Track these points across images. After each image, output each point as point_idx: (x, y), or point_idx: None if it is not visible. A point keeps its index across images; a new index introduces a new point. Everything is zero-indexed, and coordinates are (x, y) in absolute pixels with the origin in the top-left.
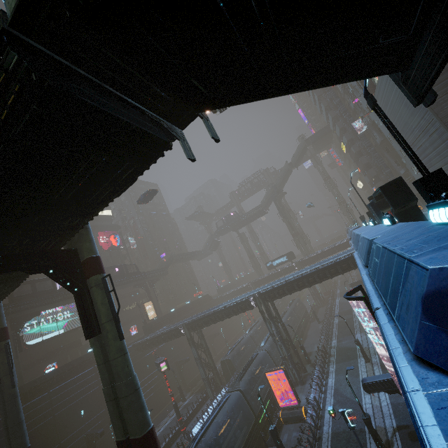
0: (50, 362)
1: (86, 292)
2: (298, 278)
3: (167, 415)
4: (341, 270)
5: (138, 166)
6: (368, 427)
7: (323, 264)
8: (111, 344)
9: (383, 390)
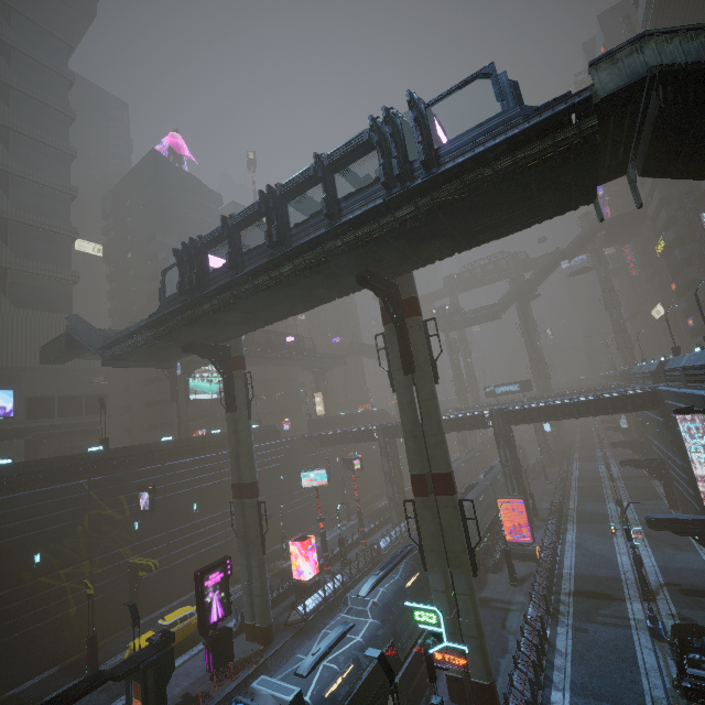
0: (199, 427)
1: (405, 331)
2: (565, 404)
3: (329, 529)
4: (631, 406)
5: (550, 214)
6: (637, 566)
7: (609, 392)
8: (426, 385)
9: (673, 529)
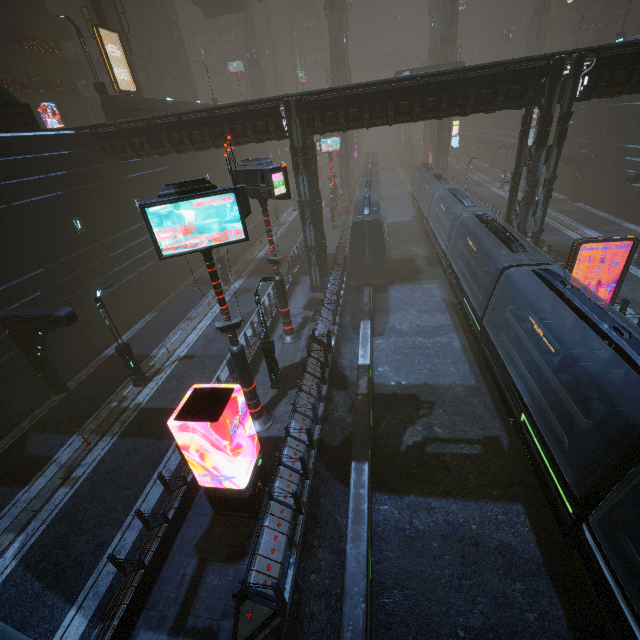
0: None
1: None
2: None
3: (199, 302)
4: None
5: None
6: None
7: None
8: None
9: None
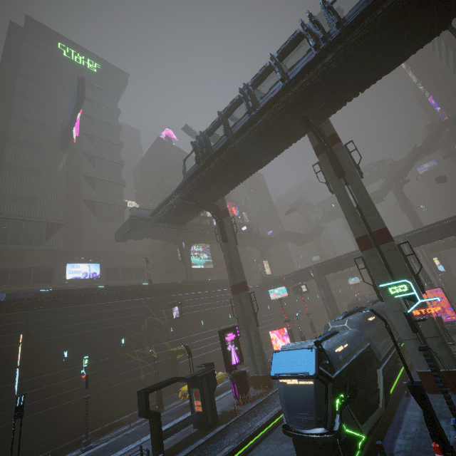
0: None
1: (333, 153)
2: (455, 220)
3: None
4: None
5: (421, 43)
6: None
7: None
8: (355, 179)
9: None
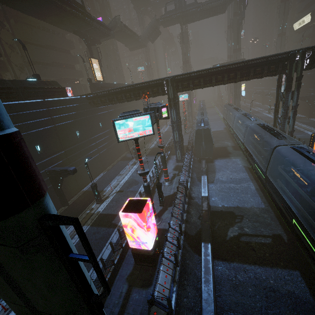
0: None
1: None
2: None
3: (124, 167)
4: None
5: None
6: None
7: None
8: None
9: None
